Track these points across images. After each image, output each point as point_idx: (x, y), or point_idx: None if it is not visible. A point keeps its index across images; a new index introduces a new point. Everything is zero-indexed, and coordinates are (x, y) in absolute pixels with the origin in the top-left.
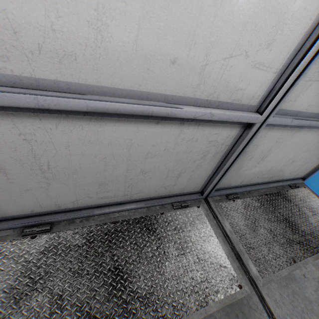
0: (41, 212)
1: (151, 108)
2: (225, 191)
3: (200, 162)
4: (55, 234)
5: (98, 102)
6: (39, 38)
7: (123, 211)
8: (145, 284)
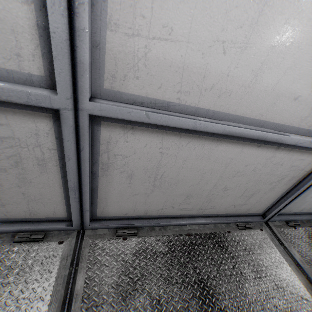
0: (131, 216)
1: (266, 134)
2: (284, 216)
3: (274, 185)
4: (141, 238)
5: (233, 127)
6: (216, 80)
7: (193, 225)
8: (231, 304)
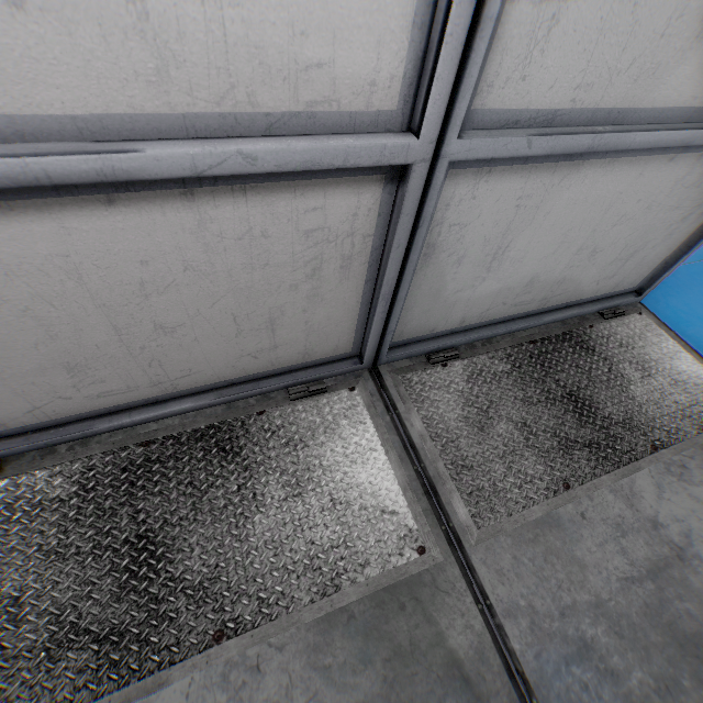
0: None
1: (35, 165)
2: (422, 345)
3: (312, 288)
4: (10, 480)
5: None
6: None
7: (170, 417)
8: (202, 564)
